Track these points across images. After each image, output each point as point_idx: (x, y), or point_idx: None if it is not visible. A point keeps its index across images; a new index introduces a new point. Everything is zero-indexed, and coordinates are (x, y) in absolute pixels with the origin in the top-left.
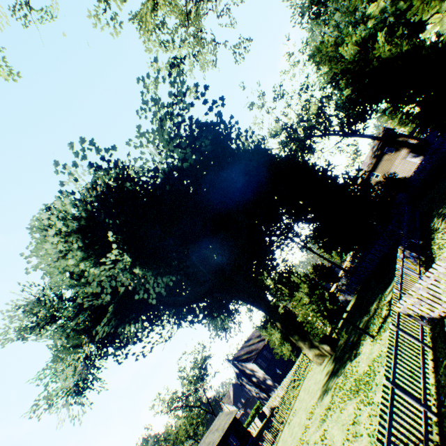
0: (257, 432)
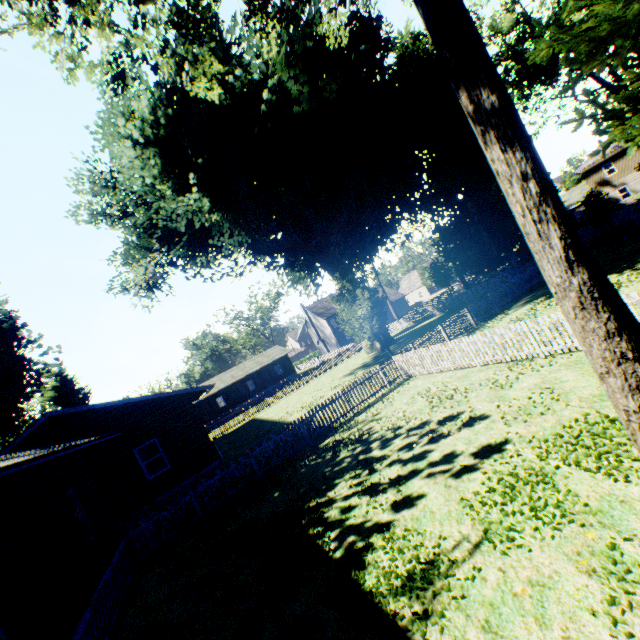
0: (304, 371)
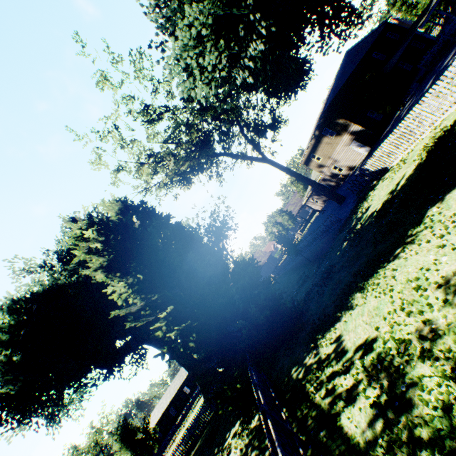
0: None
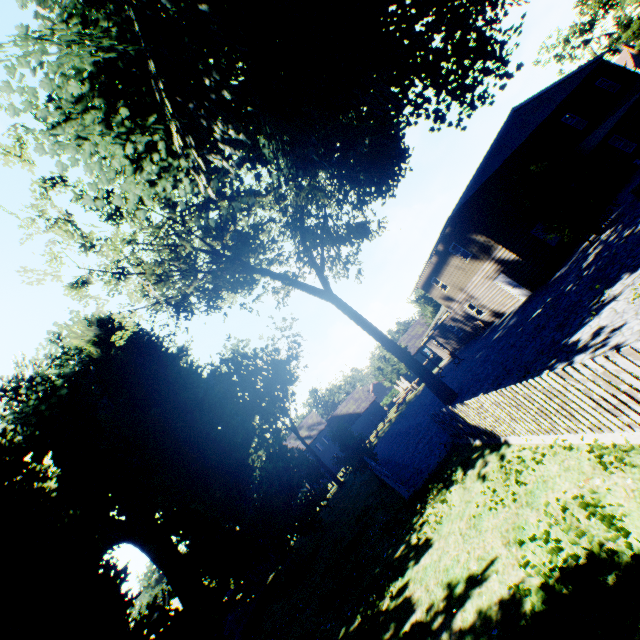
0: None
